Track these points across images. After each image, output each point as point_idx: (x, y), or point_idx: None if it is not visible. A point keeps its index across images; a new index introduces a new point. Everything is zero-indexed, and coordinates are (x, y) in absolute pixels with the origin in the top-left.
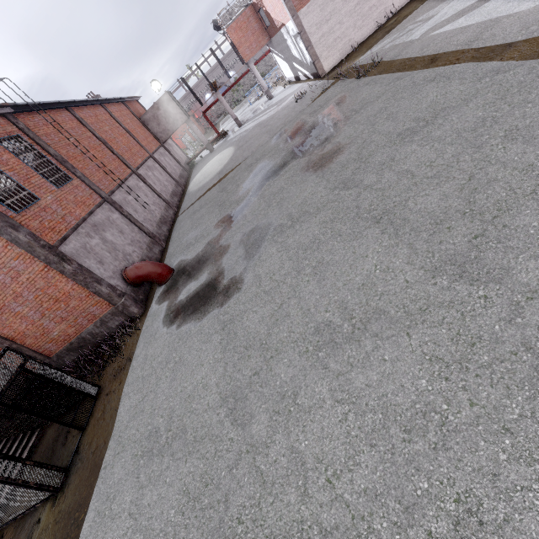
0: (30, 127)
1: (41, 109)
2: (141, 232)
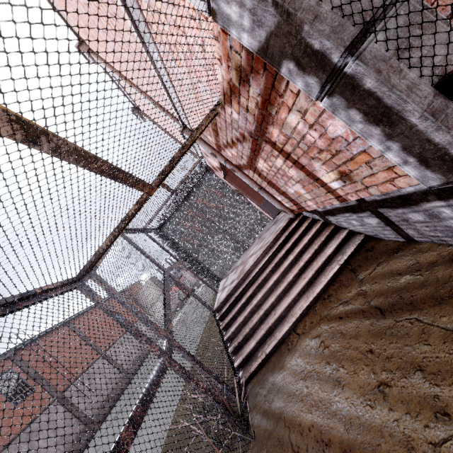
0: (25, 356)
1: (35, 342)
2: (77, 421)
